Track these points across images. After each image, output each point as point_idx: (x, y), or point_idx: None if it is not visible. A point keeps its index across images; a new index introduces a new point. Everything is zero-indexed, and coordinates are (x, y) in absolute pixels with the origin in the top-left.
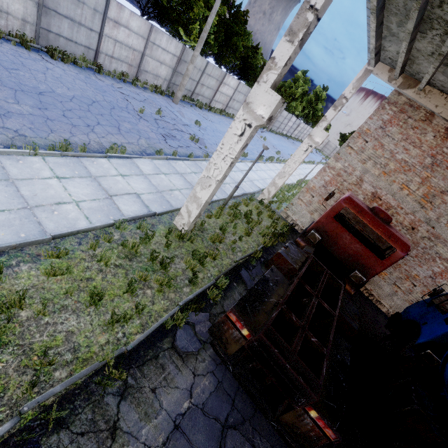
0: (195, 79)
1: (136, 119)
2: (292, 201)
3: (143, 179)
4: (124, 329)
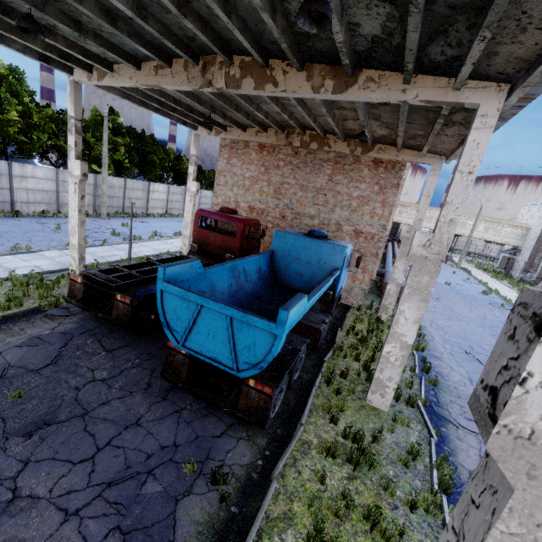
0: (120, 196)
1: (52, 234)
2: None
3: (46, 260)
4: (4, 313)
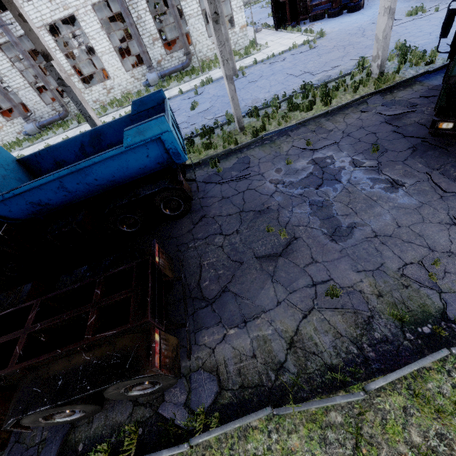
0: None
1: None
2: None
3: None
4: (269, 443)
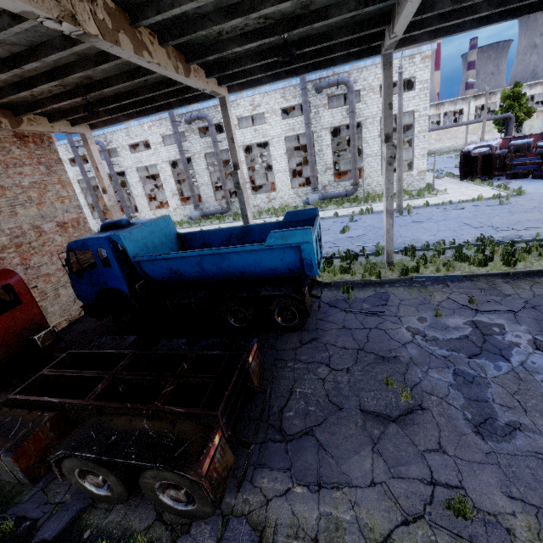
0: None
1: None
2: None
3: None
4: None
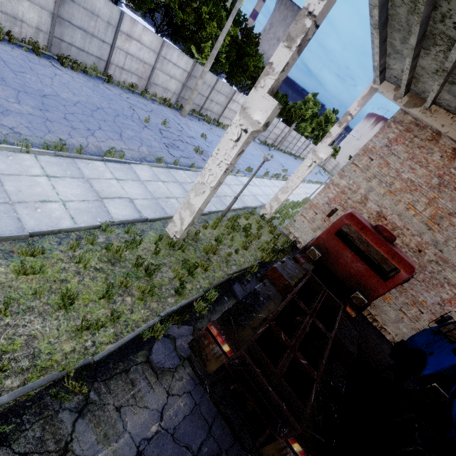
0: (204, 94)
1: (140, 127)
2: (295, 218)
3: (139, 185)
4: (94, 337)
